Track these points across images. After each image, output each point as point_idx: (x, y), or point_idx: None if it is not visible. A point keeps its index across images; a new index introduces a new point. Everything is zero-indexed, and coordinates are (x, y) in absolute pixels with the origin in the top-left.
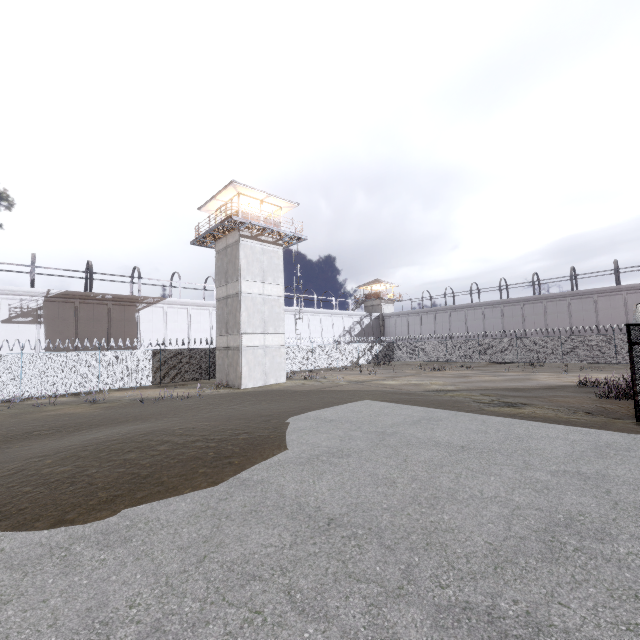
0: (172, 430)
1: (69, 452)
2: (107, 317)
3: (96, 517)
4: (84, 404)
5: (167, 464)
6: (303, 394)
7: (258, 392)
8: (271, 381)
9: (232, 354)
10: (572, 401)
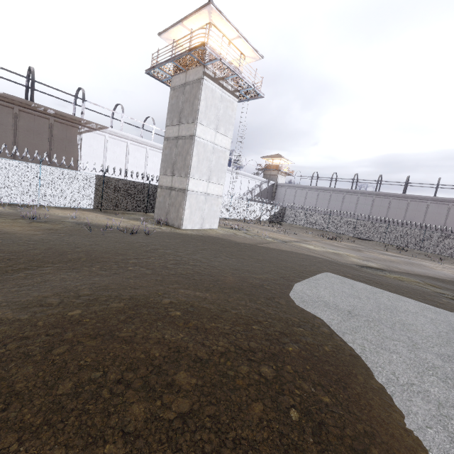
0: (162, 306)
1: None
2: (48, 132)
3: None
4: (22, 220)
5: None
6: (249, 249)
7: (201, 237)
8: (206, 226)
9: (176, 195)
10: None
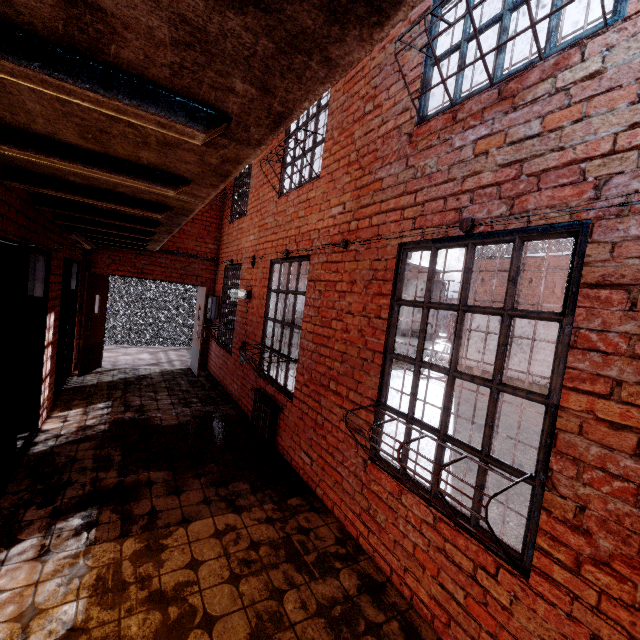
0: None
1: None
2: None
3: None
4: None
5: None
6: None
7: None
8: None
9: None
10: None
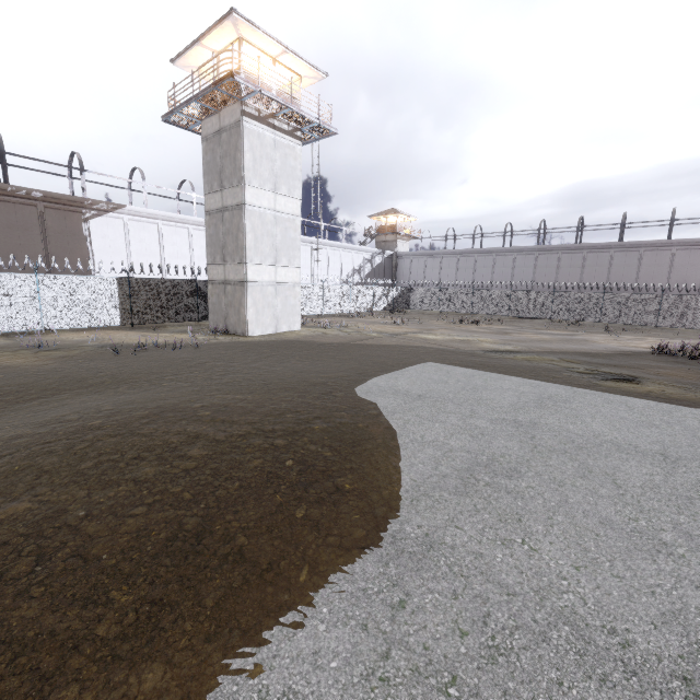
0: (191, 410)
1: (17, 457)
2: (39, 225)
3: (129, 697)
4: (24, 351)
5: (224, 495)
6: (336, 349)
7: (273, 343)
8: (283, 328)
9: (232, 291)
10: (683, 375)
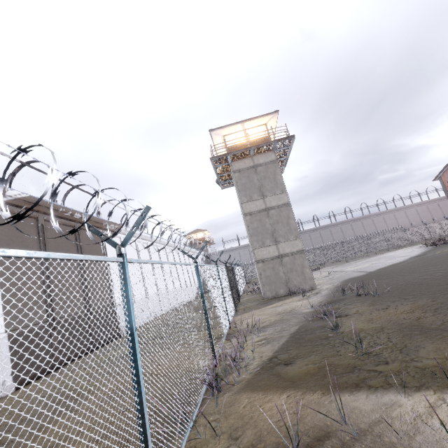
0: None
1: None
2: (75, 245)
3: None
4: (341, 317)
5: None
6: (389, 270)
7: (352, 281)
8: None
9: (291, 259)
10: None
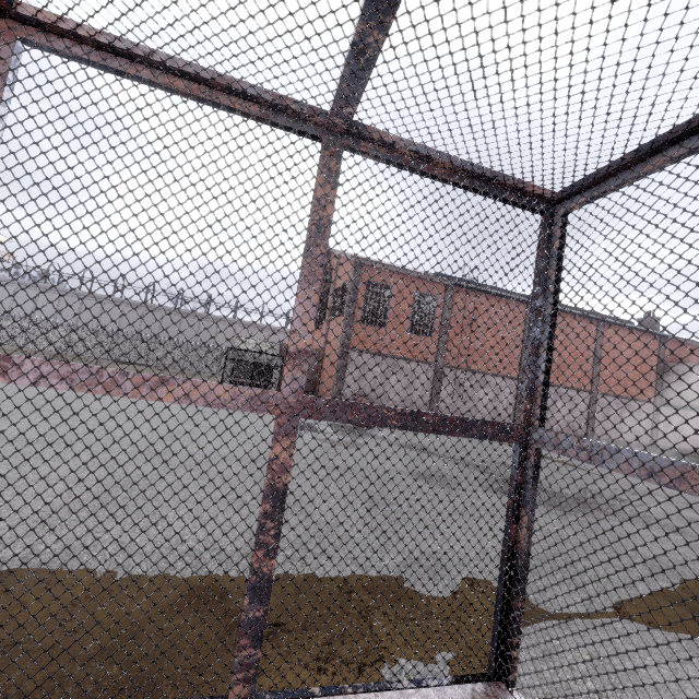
0: None
1: None
2: None
3: None
4: None
5: None
6: None
7: None
8: None
9: None
10: None
